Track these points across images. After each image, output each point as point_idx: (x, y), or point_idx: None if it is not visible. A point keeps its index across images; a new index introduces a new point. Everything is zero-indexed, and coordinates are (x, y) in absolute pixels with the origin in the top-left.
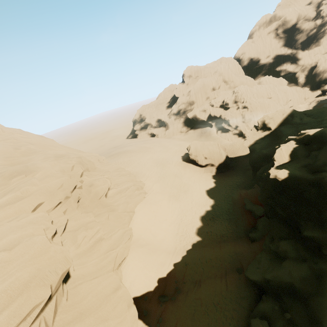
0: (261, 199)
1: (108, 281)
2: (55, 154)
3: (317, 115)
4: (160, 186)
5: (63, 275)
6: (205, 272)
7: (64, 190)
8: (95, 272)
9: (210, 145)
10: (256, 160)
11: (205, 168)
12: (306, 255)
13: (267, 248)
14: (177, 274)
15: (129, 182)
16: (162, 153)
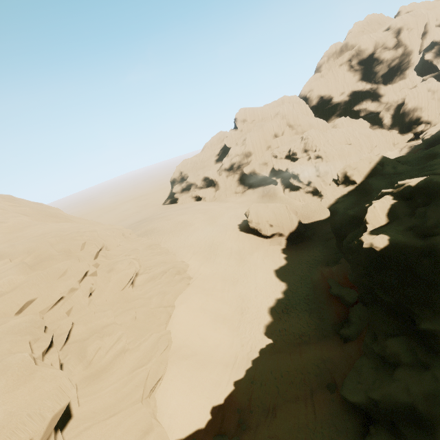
0: (353, 278)
1: (133, 420)
2: (59, 227)
3: (415, 162)
4: (210, 267)
5: (54, 418)
6: (281, 392)
7: (68, 279)
8: (113, 405)
9: (276, 208)
10: (340, 224)
11: (271, 240)
12: (427, 358)
13: (369, 350)
14: (240, 398)
15: (166, 263)
16: (212, 221)
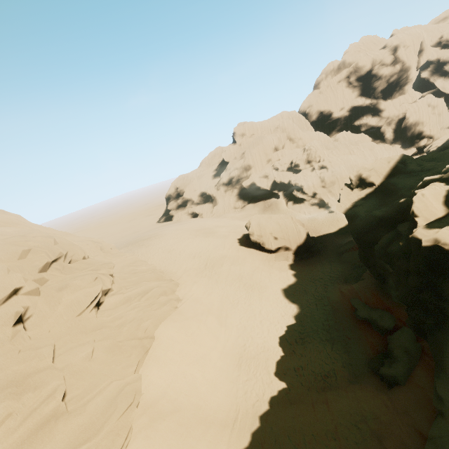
0: (400, 294)
1: None
2: None
3: (443, 158)
4: (204, 287)
5: None
6: None
7: None
8: None
9: (281, 219)
10: (365, 229)
11: (276, 255)
12: None
13: (447, 408)
14: None
15: (149, 281)
16: (208, 235)
